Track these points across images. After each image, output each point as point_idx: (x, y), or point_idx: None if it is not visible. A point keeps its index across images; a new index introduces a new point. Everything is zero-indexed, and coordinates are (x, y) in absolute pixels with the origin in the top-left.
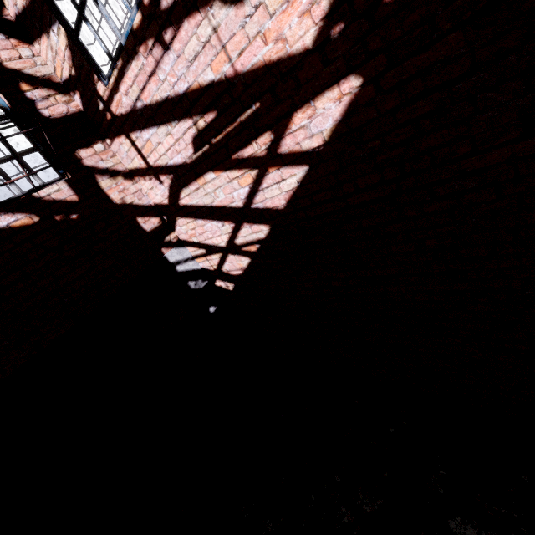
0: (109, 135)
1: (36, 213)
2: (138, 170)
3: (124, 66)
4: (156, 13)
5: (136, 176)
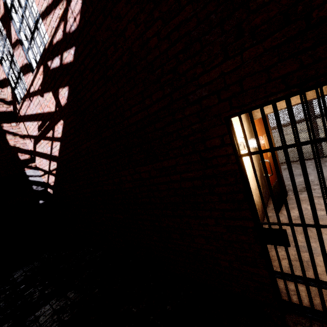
0: (19, 121)
1: None
2: (26, 135)
3: (23, 102)
4: (29, 93)
5: (25, 137)
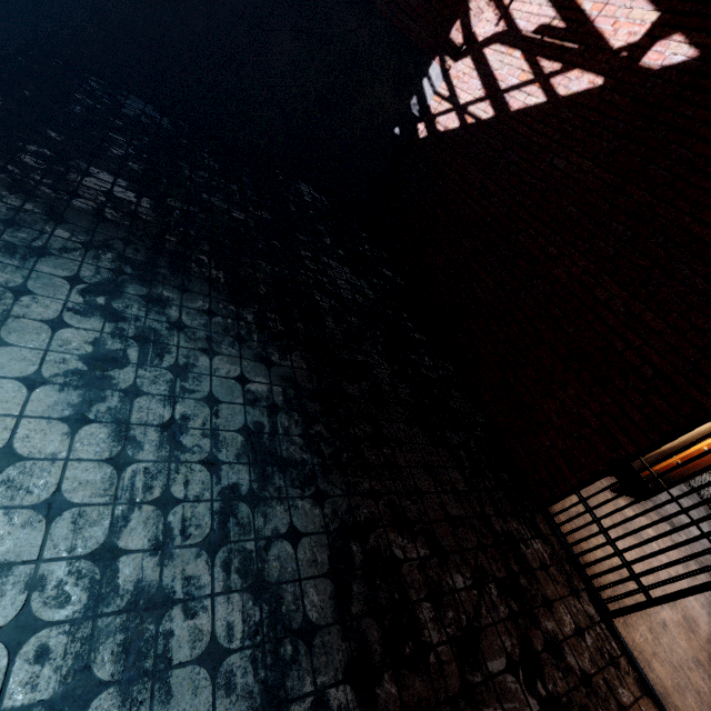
0: None
1: None
2: (500, 1)
3: None
4: None
5: (494, 2)
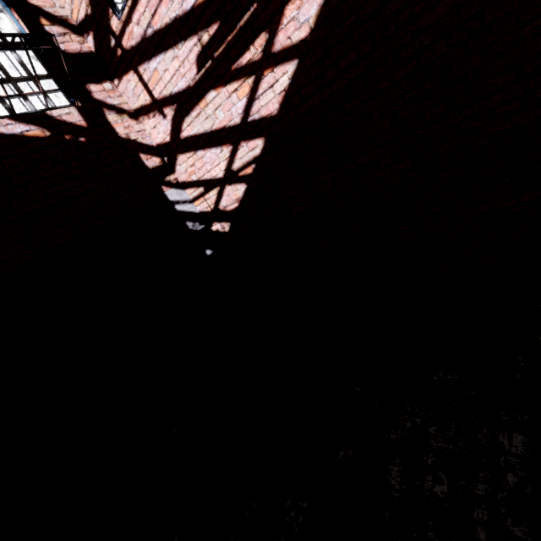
0: (117, 75)
1: (48, 129)
2: (143, 109)
3: None
4: None
5: (141, 116)
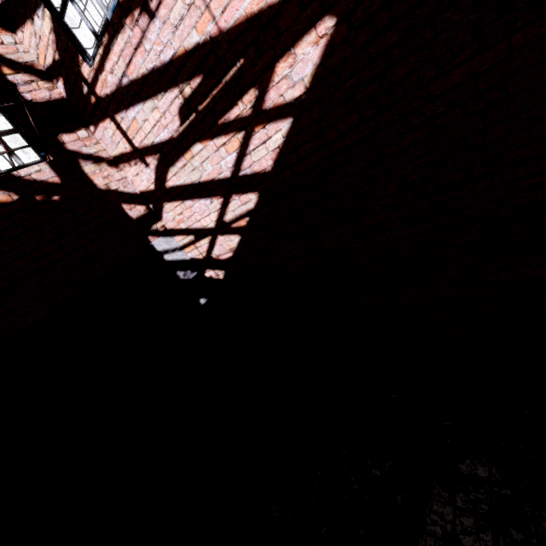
0: (93, 121)
1: (15, 191)
2: (123, 156)
3: (110, 42)
4: None
5: (121, 163)
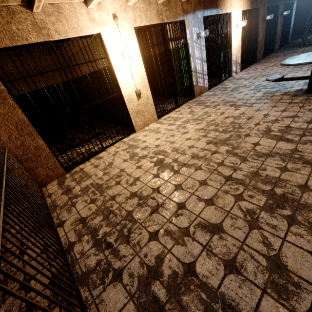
0: None
1: None
2: None
3: None
4: None
5: None
